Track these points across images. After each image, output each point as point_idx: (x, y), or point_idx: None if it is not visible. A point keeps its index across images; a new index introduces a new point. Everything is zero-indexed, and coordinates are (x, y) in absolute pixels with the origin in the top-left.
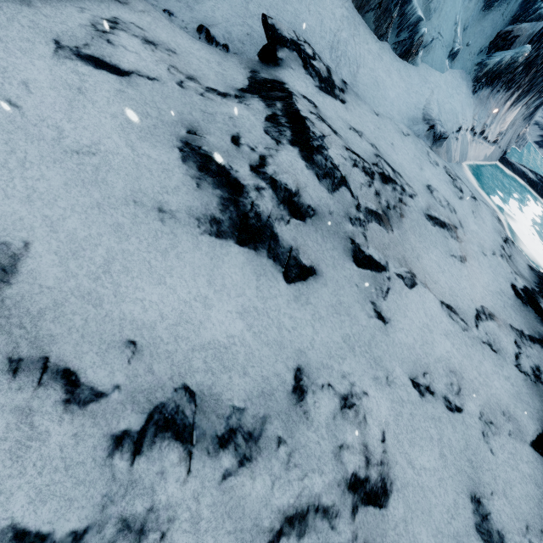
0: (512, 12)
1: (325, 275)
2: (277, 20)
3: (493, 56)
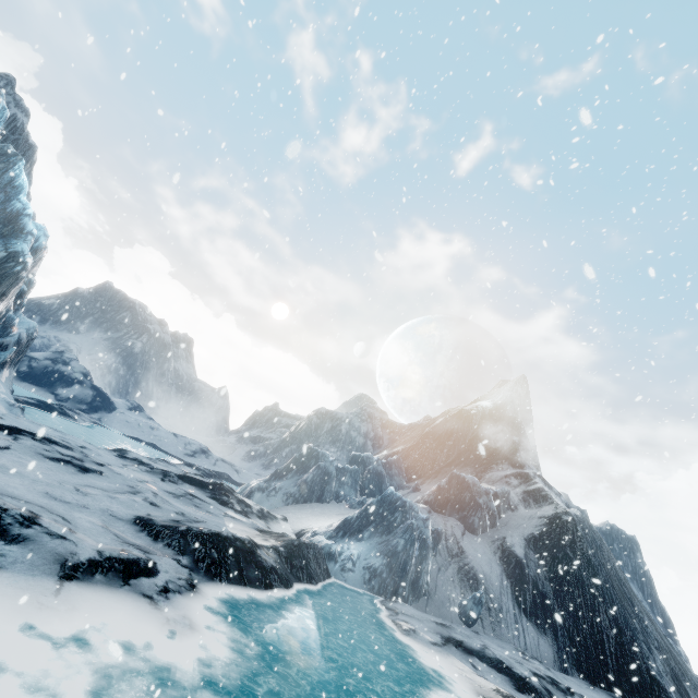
0: None
1: (103, 471)
2: None
3: (0, 355)
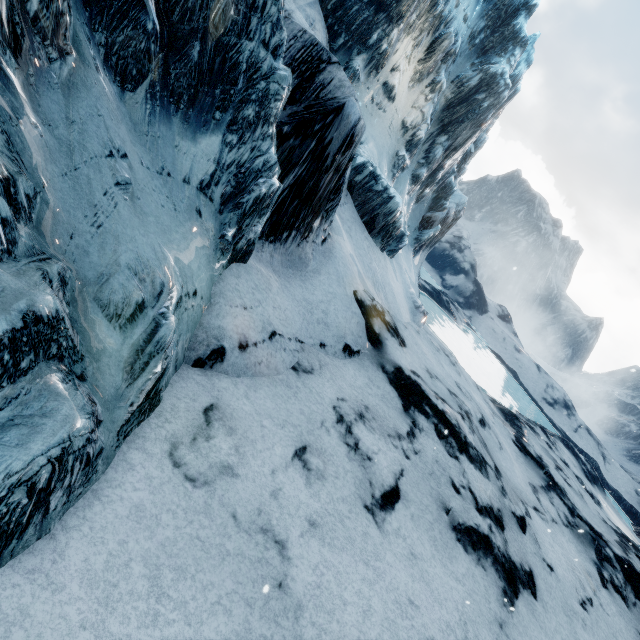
0: (429, 204)
1: (532, 566)
2: (358, 289)
3: (423, 233)
